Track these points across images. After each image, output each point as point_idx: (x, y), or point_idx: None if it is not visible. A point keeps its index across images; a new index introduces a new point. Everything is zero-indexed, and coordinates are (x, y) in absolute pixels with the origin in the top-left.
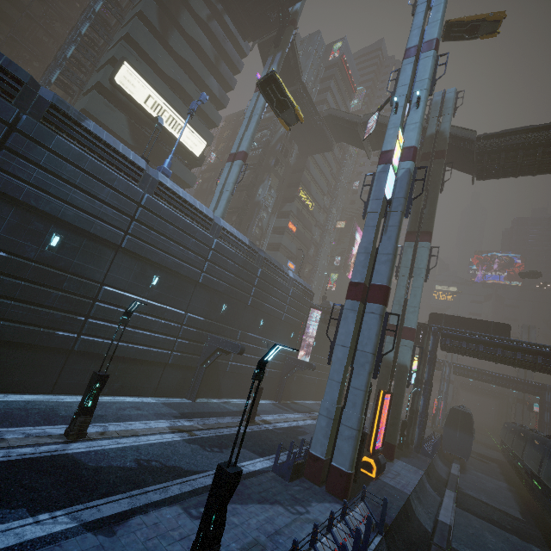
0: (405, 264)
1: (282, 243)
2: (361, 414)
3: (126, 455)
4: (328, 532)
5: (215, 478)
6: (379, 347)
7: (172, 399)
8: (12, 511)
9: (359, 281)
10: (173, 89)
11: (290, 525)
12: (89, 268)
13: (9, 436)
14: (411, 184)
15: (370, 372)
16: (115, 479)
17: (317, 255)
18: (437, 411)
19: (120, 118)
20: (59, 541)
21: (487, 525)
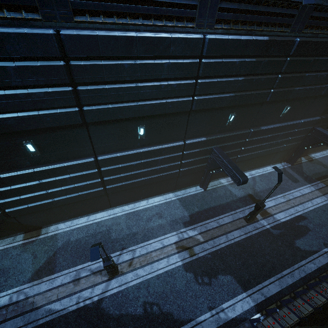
0: None
1: None
2: None
3: (139, 297)
4: None
5: None
6: None
7: (188, 191)
8: None
9: None
10: None
11: None
12: (76, 150)
13: (83, 275)
14: None
15: None
16: None
17: None
18: None
19: None
20: None
21: None
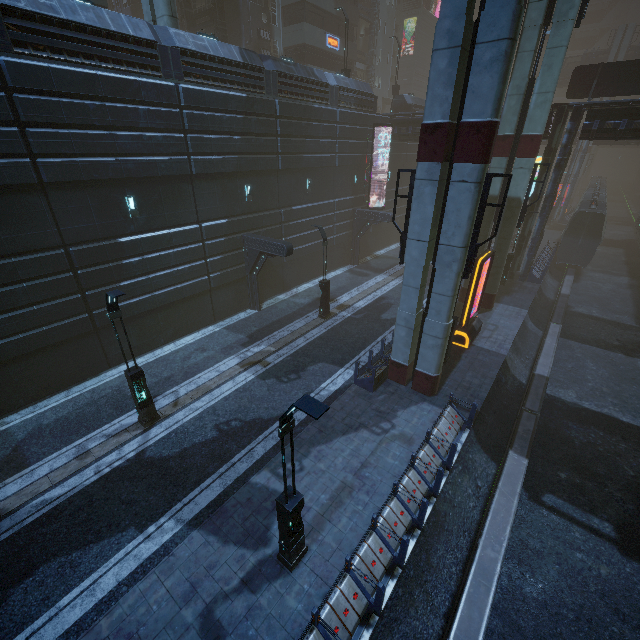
0: None
1: None
2: (447, 322)
3: (205, 424)
4: (411, 468)
5: (278, 509)
6: (473, 235)
7: (236, 318)
8: (124, 534)
9: (439, 122)
10: None
11: (376, 451)
12: (30, 235)
13: (92, 446)
14: None
15: (459, 272)
16: (202, 459)
17: None
18: (559, 202)
19: None
20: (171, 550)
21: (591, 350)
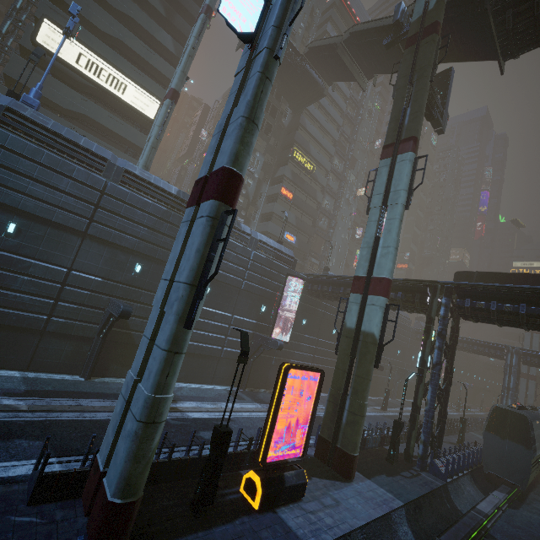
0: (379, 191)
1: (274, 211)
2: (154, 392)
3: None
4: None
5: None
6: (202, 272)
7: (53, 375)
8: None
9: (201, 176)
10: (119, 50)
11: None
12: None
13: None
14: (290, 5)
15: (181, 316)
16: None
17: (330, 227)
18: None
19: (50, 81)
20: None
21: None
